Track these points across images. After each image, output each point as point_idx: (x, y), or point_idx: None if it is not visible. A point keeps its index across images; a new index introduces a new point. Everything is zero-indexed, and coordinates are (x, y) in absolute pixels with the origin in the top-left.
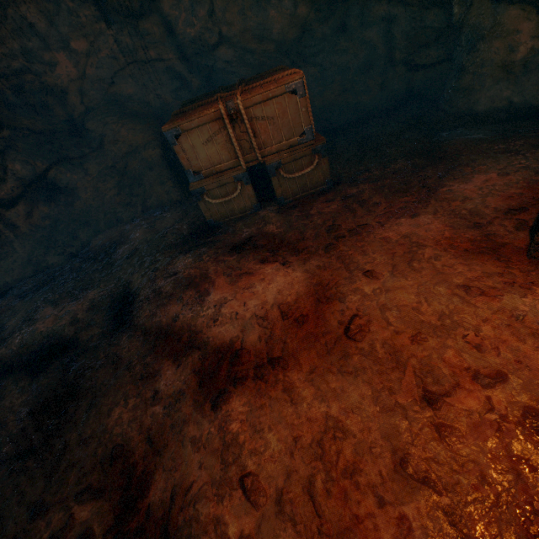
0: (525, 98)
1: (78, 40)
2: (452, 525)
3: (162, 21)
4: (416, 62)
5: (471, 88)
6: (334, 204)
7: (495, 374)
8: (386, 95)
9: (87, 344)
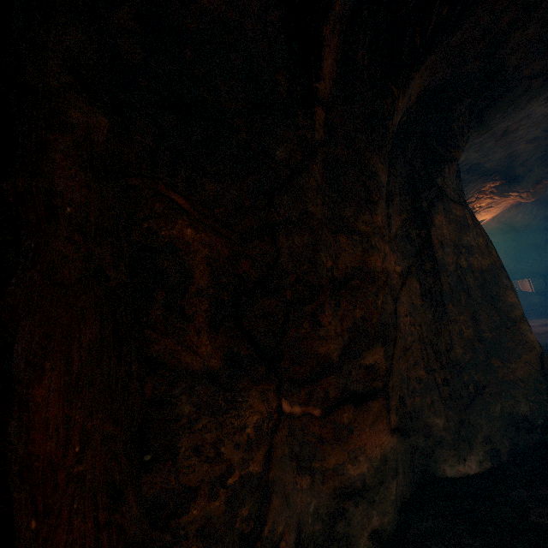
0: None
1: None
2: None
3: None
4: None
5: None
6: None
7: None
8: None
9: None
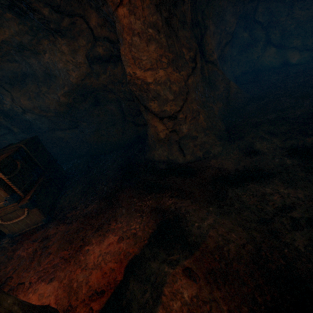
0: (174, 157)
1: None
2: None
3: None
4: (137, 122)
5: (152, 146)
6: (33, 245)
7: None
8: (125, 138)
9: None
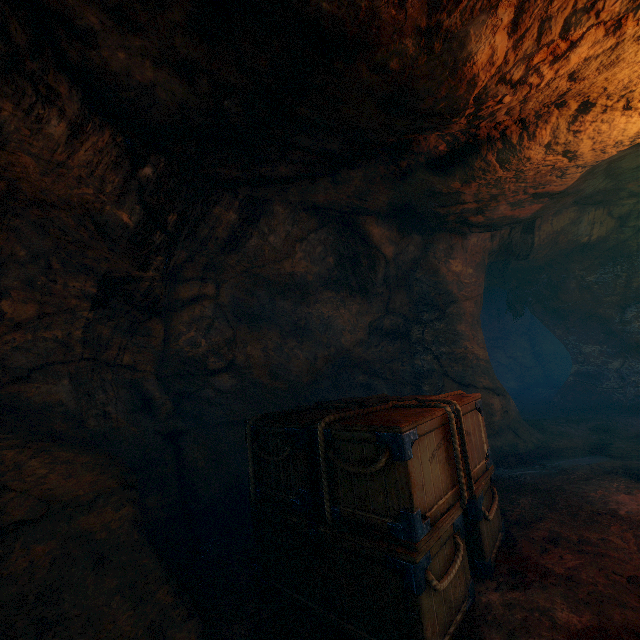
0: (513, 447)
1: (22, 303)
2: None
3: (164, 330)
4: None
5: None
6: (559, 552)
7: None
8: None
9: None
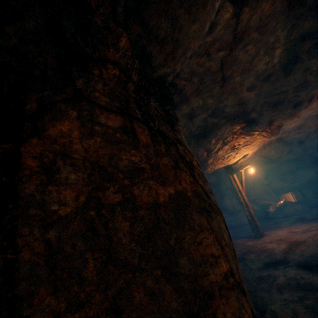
0: None
1: None
2: (308, 232)
3: None
4: None
5: None
6: None
7: (286, 234)
8: None
9: (297, 263)
